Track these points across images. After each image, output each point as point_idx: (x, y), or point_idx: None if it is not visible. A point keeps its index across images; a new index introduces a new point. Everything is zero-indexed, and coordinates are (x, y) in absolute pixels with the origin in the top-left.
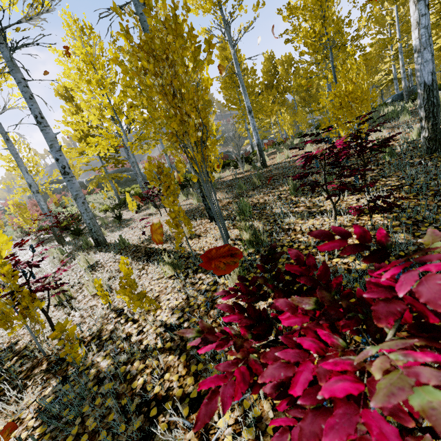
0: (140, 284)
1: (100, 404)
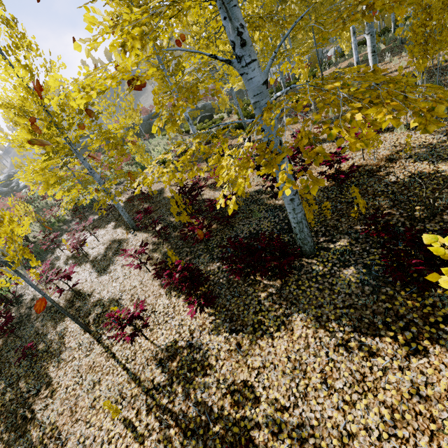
0: (382, 140)
1: (444, 151)
